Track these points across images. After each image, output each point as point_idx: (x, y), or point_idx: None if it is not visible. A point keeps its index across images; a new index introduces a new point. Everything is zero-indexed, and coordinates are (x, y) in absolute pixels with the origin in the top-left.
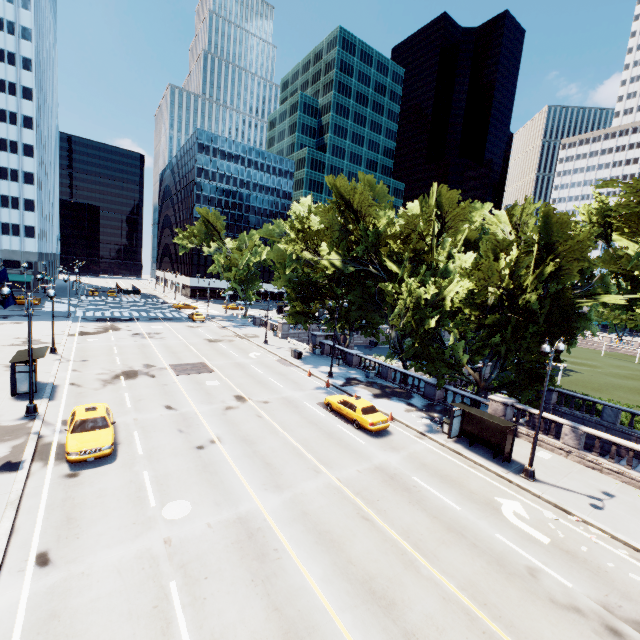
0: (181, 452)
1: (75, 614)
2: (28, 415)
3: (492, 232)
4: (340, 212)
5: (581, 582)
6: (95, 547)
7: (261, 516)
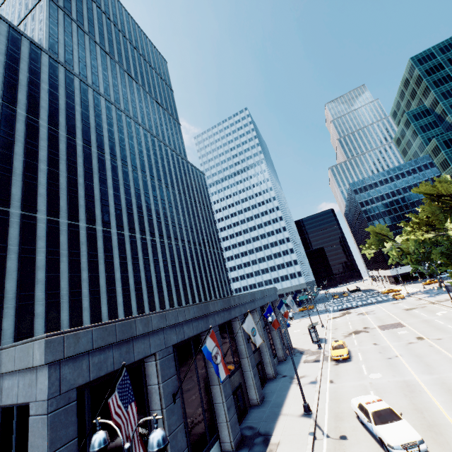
0: (379, 359)
1: (341, 392)
2: (318, 348)
3: None
4: (435, 201)
5: None
6: (345, 381)
7: (415, 381)
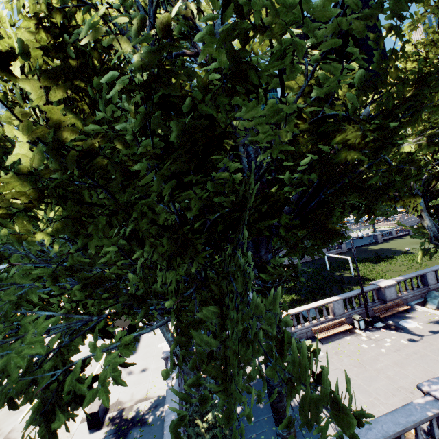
0: None
1: None
2: None
3: None
4: None
5: (26, 419)
6: None
7: None
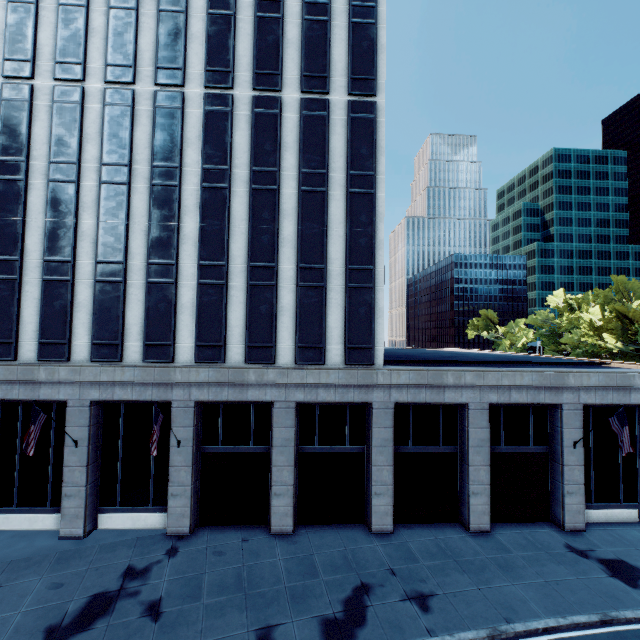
0: None
1: None
2: None
3: None
4: (619, 320)
5: None
6: None
7: None
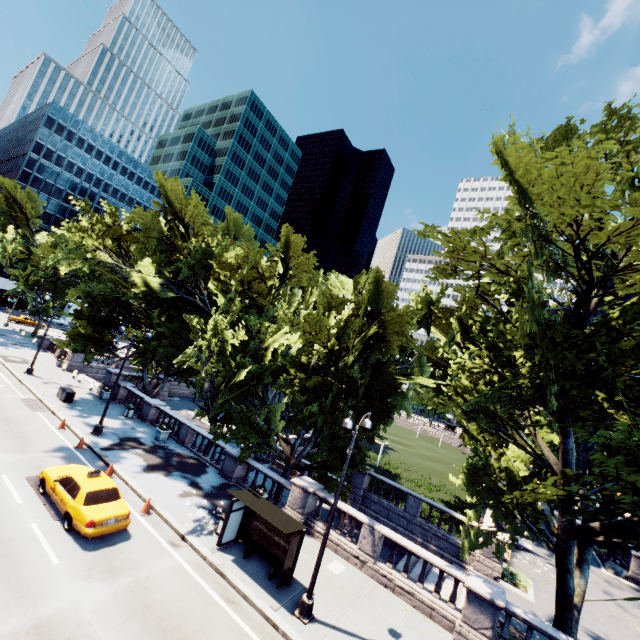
0: None
1: None
2: None
3: (334, 292)
4: (167, 217)
5: None
6: None
7: None
